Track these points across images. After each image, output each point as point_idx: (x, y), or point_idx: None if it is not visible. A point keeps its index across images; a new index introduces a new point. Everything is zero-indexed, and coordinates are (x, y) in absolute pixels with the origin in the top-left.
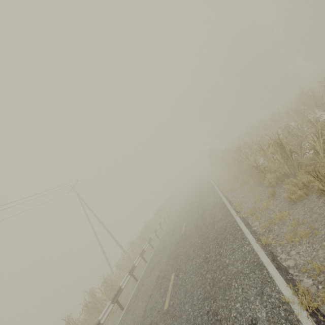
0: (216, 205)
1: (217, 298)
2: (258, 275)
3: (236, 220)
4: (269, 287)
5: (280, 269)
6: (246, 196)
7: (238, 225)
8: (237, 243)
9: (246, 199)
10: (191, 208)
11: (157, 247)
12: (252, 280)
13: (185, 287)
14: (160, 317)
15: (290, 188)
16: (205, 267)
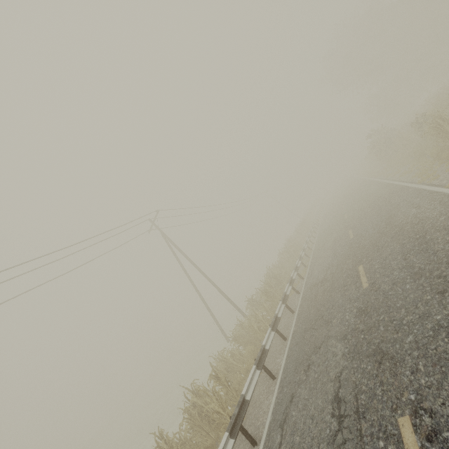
0: None
1: None
2: None
3: None
4: None
5: None
6: None
7: None
8: None
9: None
10: (364, 236)
11: (302, 311)
12: None
13: None
14: None
15: None
16: None
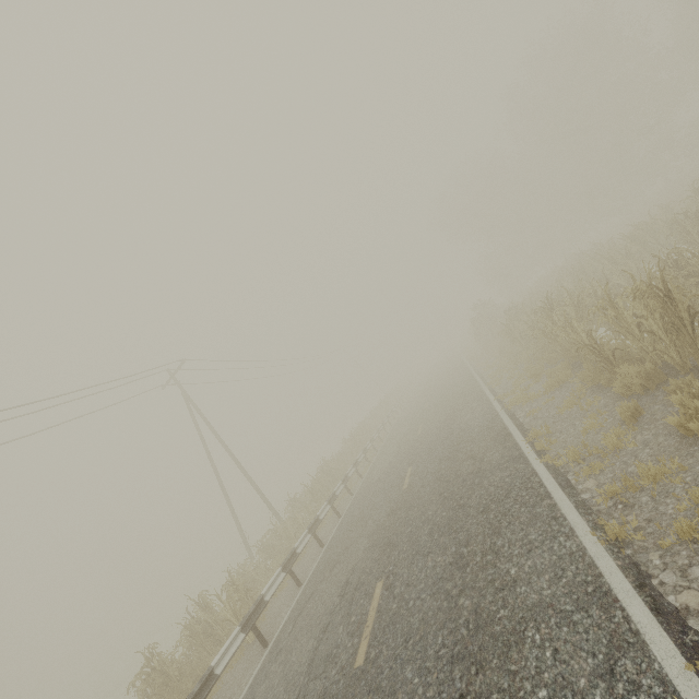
0: (487, 433)
1: (487, 665)
2: (598, 621)
3: (536, 471)
4: (631, 659)
5: (662, 615)
6: (562, 416)
7: (543, 485)
8: (541, 529)
9: (562, 423)
10: (427, 434)
11: (348, 514)
12: (581, 631)
13: (407, 620)
14: (345, 685)
15: (688, 404)
16: (457, 578)
